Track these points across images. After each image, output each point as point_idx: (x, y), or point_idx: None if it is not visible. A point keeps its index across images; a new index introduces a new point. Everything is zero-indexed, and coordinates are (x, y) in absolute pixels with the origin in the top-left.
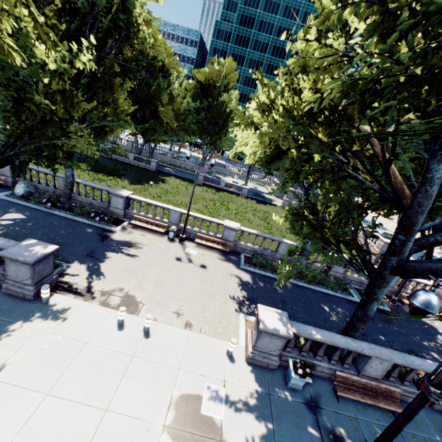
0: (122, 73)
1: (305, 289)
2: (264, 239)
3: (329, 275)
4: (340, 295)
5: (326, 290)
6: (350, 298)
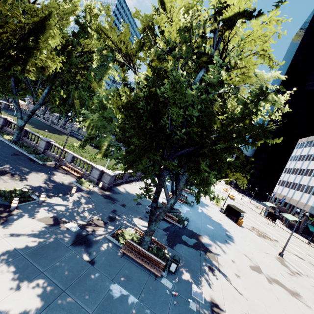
0: (62, 84)
1: (2, 142)
2: (17, 126)
3: (37, 148)
4: (20, 150)
5: (15, 146)
6: (24, 153)
